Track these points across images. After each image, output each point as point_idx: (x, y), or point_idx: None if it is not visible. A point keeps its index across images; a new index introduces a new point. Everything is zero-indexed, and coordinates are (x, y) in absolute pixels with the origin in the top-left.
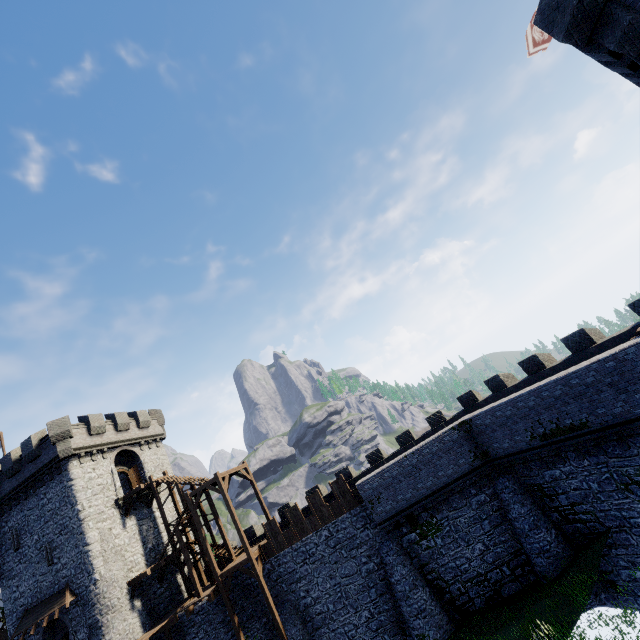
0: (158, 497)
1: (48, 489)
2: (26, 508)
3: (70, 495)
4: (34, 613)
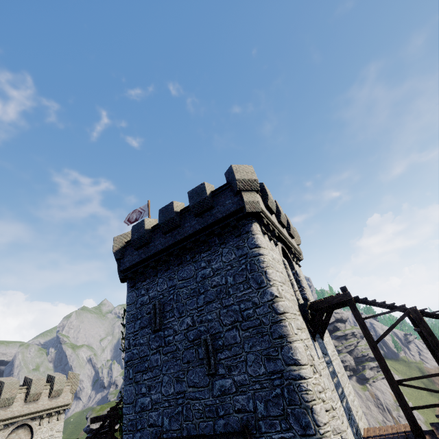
0: (365, 324)
1: (214, 256)
2: (176, 277)
3: (255, 268)
4: None
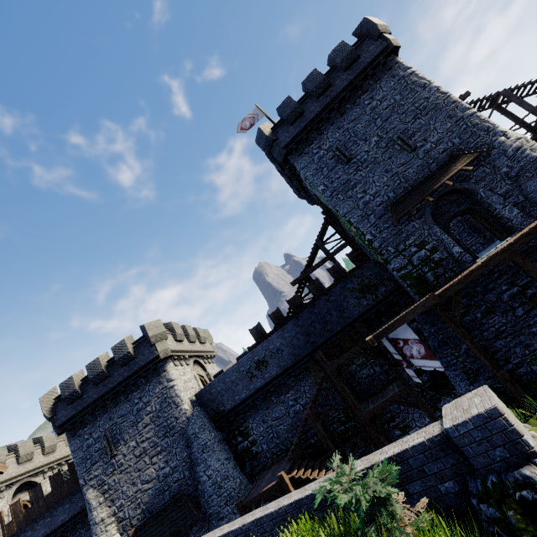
0: None
1: (374, 92)
2: (345, 123)
3: (415, 80)
4: (412, 195)
